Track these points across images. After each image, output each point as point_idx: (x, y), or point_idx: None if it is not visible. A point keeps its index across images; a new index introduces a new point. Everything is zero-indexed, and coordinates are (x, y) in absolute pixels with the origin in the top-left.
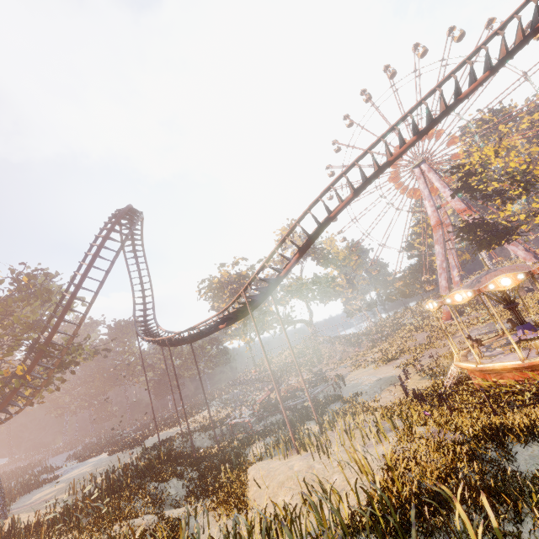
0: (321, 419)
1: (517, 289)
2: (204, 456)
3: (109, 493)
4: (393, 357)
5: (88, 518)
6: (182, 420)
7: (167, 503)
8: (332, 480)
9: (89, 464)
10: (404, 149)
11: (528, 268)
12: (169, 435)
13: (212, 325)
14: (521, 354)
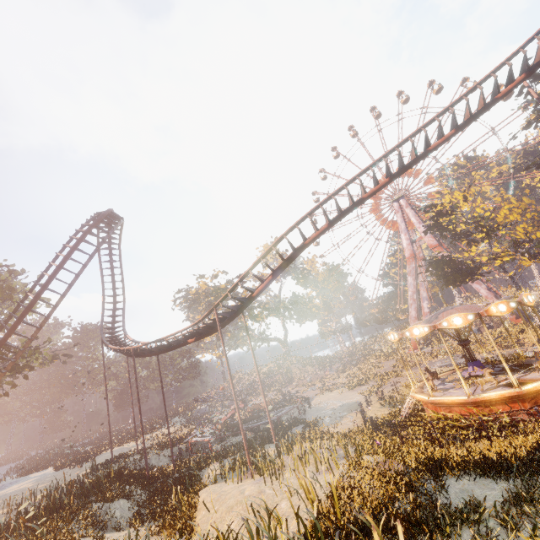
0: (280, 443)
1: (470, 327)
2: (157, 475)
3: (47, 512)
4: (359, 383)
5: (19, 539)
6: (140, 435)
7: (109, 525)
8: (279, 506)
9: (31, 479)
10: (377, 189)
11: (479, 309)
12: (124, 451)
13: (181, 338)
14: (468, 390)
